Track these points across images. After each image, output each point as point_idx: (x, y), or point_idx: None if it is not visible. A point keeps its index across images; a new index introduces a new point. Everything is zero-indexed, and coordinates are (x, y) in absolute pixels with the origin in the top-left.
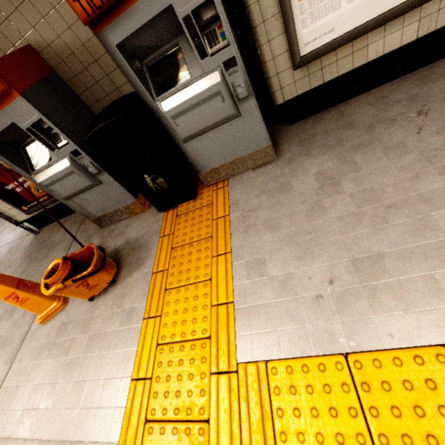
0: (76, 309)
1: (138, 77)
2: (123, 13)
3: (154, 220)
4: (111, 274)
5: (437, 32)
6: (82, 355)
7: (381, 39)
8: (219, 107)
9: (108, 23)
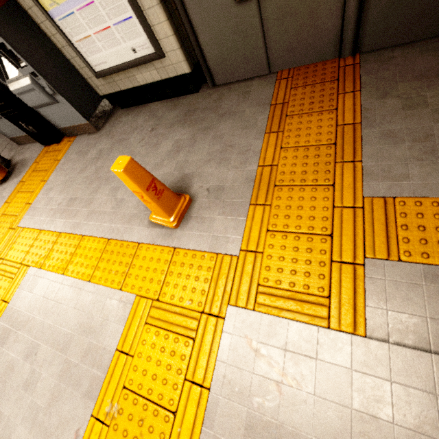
0: None
1: None
2: None
3: (39, 150)
4: (1, 176)
5: (172, 79)
6: None
7: (140, 74)
8: (40, 96)
9: None
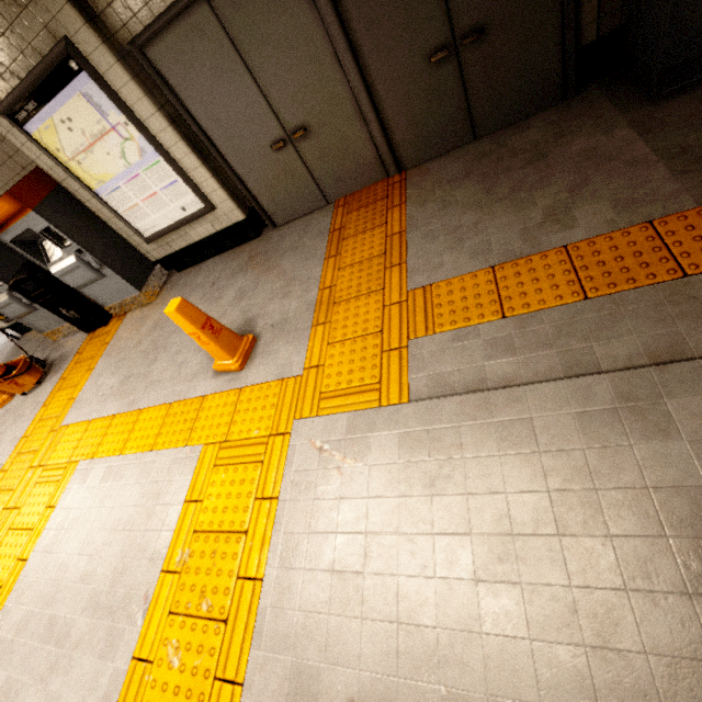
0: (16, 401)
1: (31, 254)
2: (6, 230)
3: (81, 339)
4: (36, 378)
5: (228, 229)
6: (8, 428)
7: (194, 231)
8: (85, 273)
9: (0, 233)
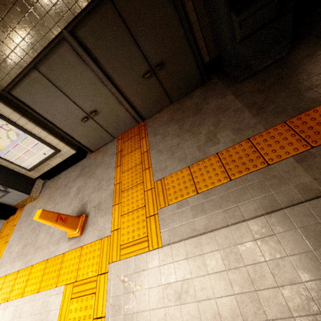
0: None
1: None
2: None
3: (2, 224)
4: None
5: (69, 158)
6: None
7: (52, 162)
8: None
9: None
